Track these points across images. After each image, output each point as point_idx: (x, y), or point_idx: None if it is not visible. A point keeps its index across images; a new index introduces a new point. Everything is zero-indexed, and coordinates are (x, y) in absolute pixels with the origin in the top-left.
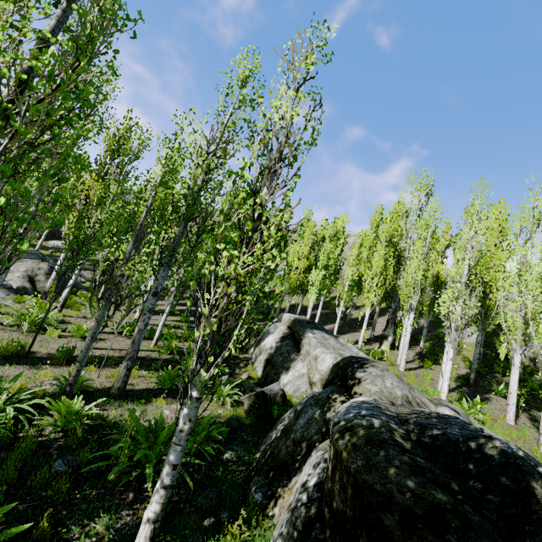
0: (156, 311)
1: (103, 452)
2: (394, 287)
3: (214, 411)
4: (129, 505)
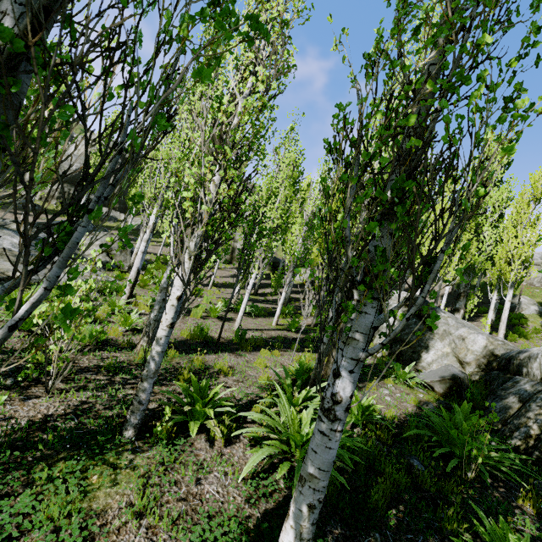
0: (223, 284)
1: (443, 451)
2: (470, 261)
3: (414, 394)
4: (507, 502)
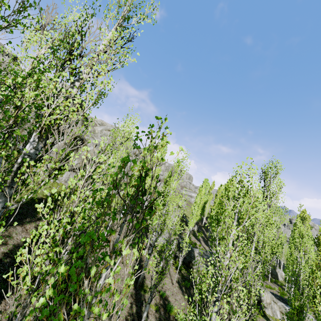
0: None
1: None
2: None
3: None
4: None
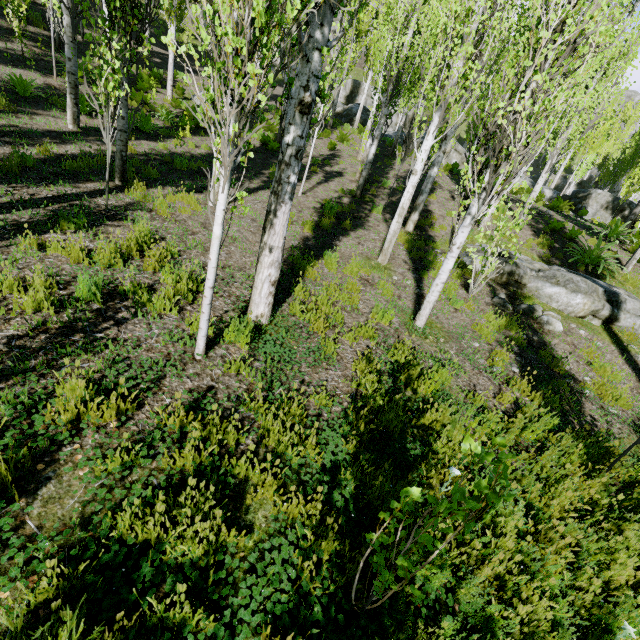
0: None
1: None
2: None
3: None
4: None
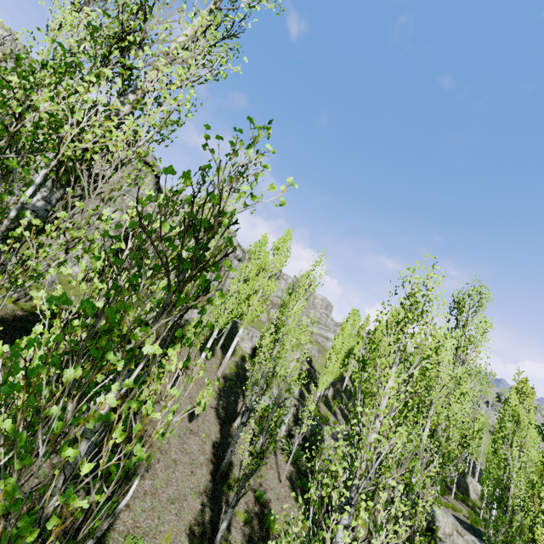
0: None
1: None
2: None
3: None
4: None
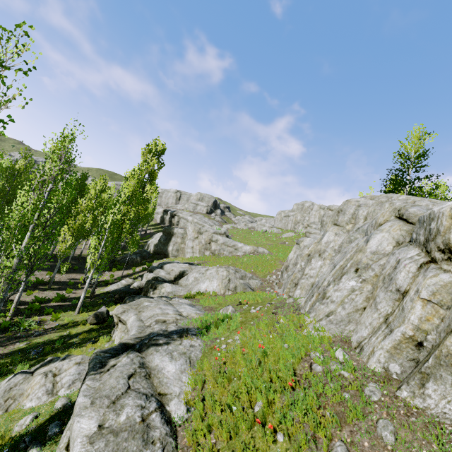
0: None
1: None
2: None
3: None
4: None
